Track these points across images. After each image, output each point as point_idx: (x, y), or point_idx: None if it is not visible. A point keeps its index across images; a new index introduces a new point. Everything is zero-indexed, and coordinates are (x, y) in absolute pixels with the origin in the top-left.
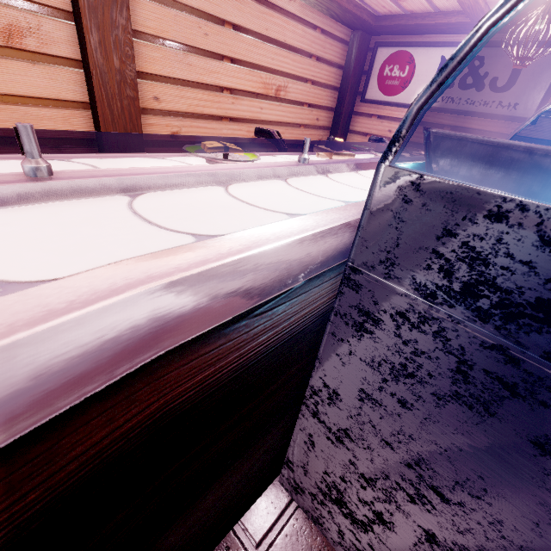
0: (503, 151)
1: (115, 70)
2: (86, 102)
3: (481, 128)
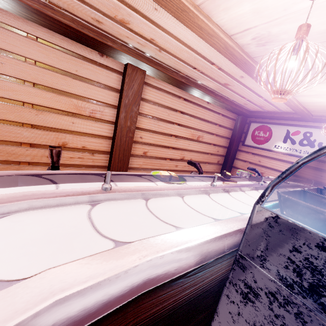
0: (320, 213)
1: (127, 126)
2: (111, 137)
3: (317, 167)
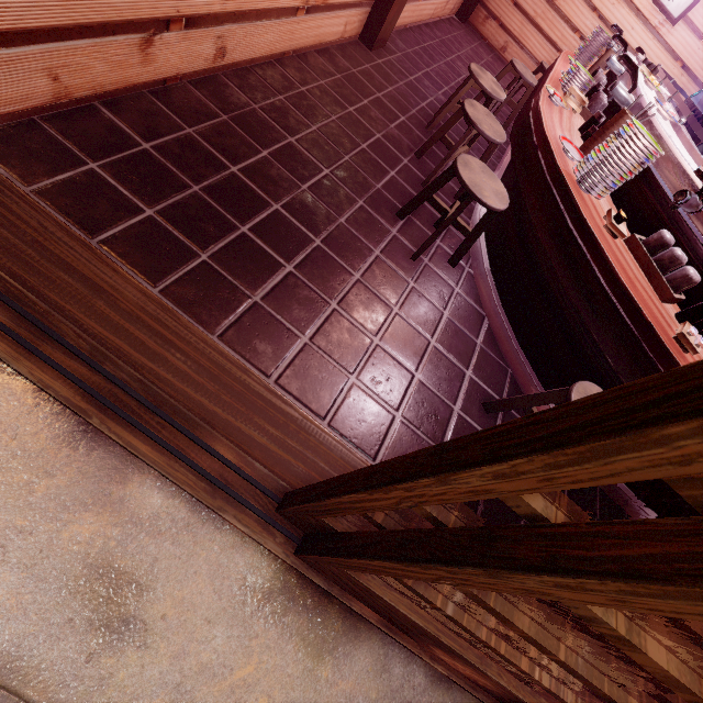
0: None
1: None
2: None
3: (640, 8)
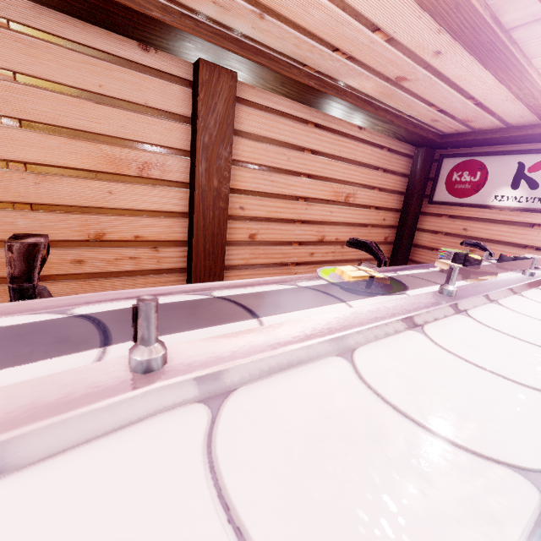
0: None
1: (214, 188)
2: (186, 213)
3: None
